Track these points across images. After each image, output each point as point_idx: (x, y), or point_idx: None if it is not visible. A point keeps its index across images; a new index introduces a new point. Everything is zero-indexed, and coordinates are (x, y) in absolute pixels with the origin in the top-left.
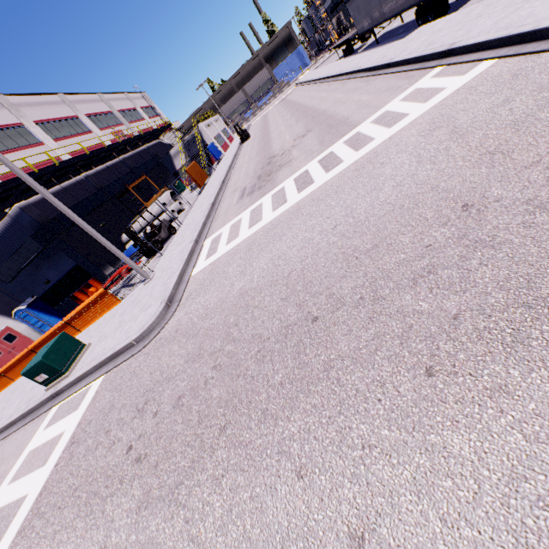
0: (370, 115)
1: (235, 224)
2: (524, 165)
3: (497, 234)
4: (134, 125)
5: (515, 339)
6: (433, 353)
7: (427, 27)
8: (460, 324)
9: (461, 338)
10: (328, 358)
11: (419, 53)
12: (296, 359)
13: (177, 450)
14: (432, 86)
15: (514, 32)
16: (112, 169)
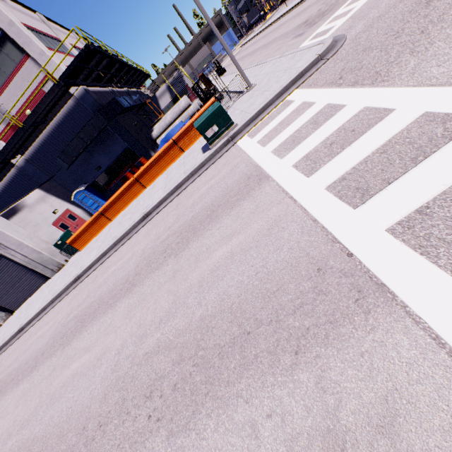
0: None
1: (331, 20)
2: None
3: None
4: None
5: None
6: None
7: None
8: None
9: None
10: None
11: None
12: None
13: None
14: None
15: None
16: (123, 94)
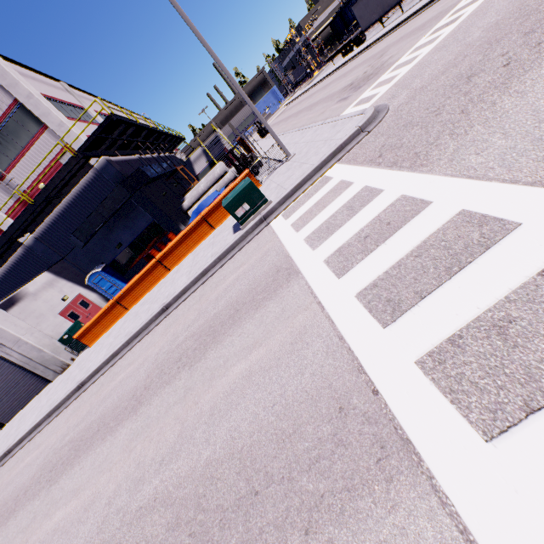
0: None
1: (375, 86)
2: None
3: None
4: None
5: None
6: None
7: None
8: None
9: None
10: None
11: None
12: None
13: None
14: None
15: None
16: (153, 160)
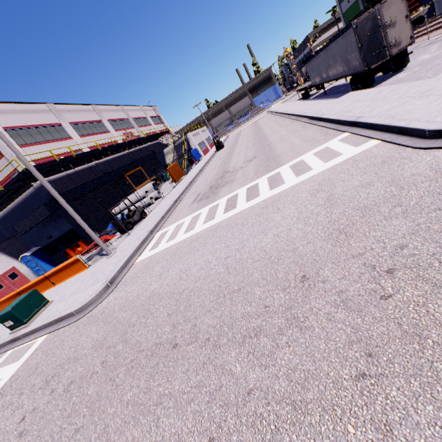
0: (292, 159)
1: (179, 225)
2: (353, 253)
3: (309, 317)
4: (142, 129)
5: (272, 439)
6: (220, 424)
7: (353, 94)
8: (248, 401)
9: (243, 417)
10: (163, 392)
11: (338, 117)
12: (146, 382)
13: (44, 438)
14: (336, 148)
15: (394, 123)
16: (118, 159)
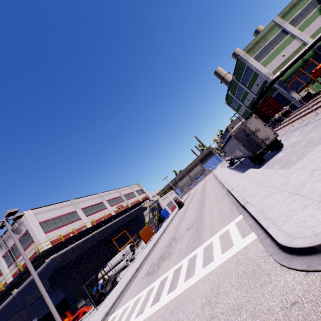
0: (207, 238)
1: (124, 310)
2: None
3: None
4: (129, 200)
5: None
6: None
7: (250, 171)
8: None
9: None
10: None
11: (237, 196)
12: None
13: None
14: (231, 235)
15: (260, 221)
16: (110, 227)
